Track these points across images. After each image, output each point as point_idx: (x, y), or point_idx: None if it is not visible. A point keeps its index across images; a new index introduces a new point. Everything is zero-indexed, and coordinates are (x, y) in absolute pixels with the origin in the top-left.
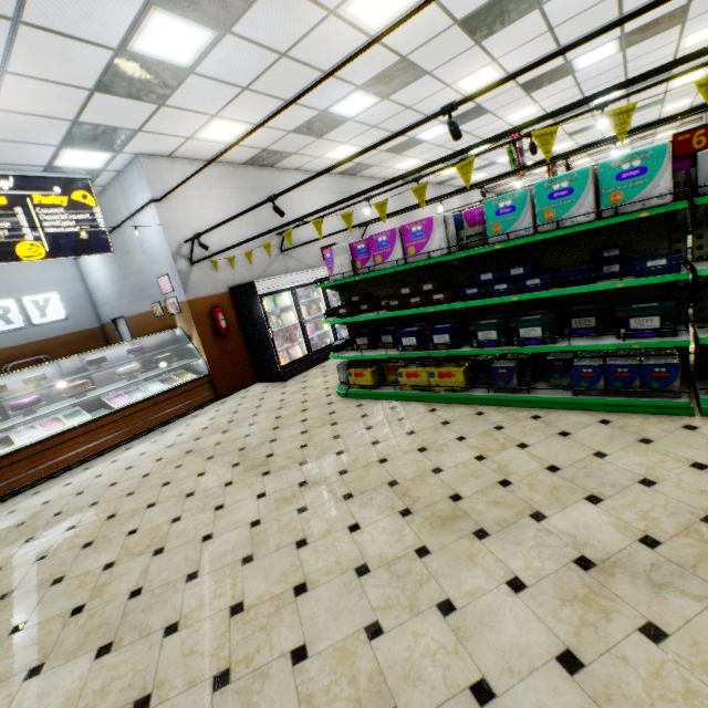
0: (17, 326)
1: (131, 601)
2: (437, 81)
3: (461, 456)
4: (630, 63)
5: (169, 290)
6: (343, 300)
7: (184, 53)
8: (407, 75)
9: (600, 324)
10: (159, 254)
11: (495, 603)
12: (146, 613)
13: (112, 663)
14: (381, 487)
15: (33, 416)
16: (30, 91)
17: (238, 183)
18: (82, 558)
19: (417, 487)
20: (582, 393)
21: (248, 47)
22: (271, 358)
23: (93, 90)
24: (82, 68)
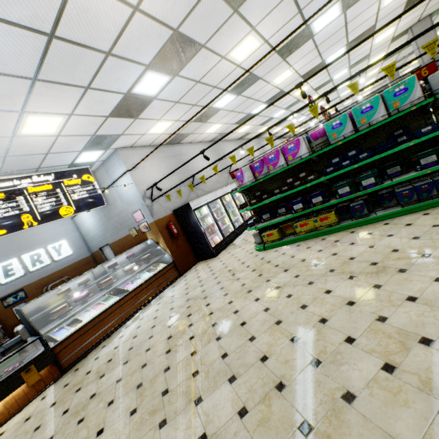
0: (46, 264)
1: (225, 359)
2: (264, 81)
3: (360, 249)
4: (350, 56)
5: (141, 218)
6: (248, 198)
7: (154, 90)
8: (251, 81)
9: (403, 168)
10: (133, 200)
11: (435, 289)
12: (241, 359)
13: (243, 381)
14: (326, 274)
15: (89, 302)
16: (79, 122)
17: (164, 154)
18: (171, 356)
19: (347, 267)
20: (406, 205)
21: (183, 81)
22: (205, 245)
23: (108, 116)
24: (107, 106)
